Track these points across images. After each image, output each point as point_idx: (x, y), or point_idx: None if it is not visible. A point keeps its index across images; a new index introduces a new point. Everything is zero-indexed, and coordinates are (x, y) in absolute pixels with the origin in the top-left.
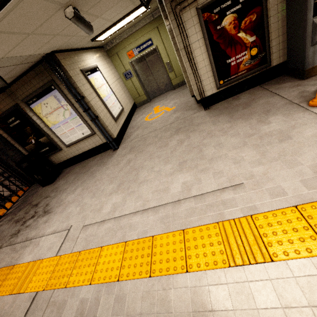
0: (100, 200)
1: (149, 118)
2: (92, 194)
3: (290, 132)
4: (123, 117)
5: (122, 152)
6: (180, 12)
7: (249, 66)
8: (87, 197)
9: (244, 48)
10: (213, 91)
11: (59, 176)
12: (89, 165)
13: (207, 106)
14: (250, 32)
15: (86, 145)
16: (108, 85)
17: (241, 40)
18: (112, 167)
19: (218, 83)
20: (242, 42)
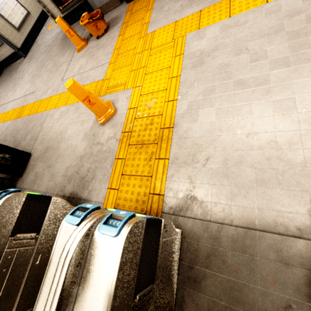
0: (6, 94)
1: (50, 25)
2: (6, 90)
3: (61, 65)
4: (29, 23)
5: (25, 61)
6: None
7: None
8: (4, 92)
9: None
10: (61, 15)
11: (1, 74)
12: (12, 69)
13: None
14: None
15: (4, 52)
16: None
17: None
18: (18, 73)
19: (59, 9)
20: None
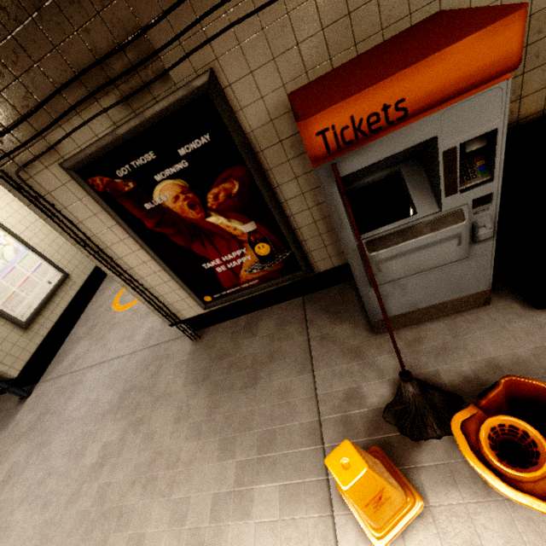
0: None
1: (121, 299)
2: None
3: None
4: (62, 299)
5: (24, 419)
6: (23, 172)
7: (262, 273)
8: None
9: (235, 243)
10: (197, 310)
11: None
12: None
13: (199, 327)
14: (237, 215)
15: None
16: (13, 237)
17: (221, 229)
18: None
19: (200, 301)
20: (227, 233)
